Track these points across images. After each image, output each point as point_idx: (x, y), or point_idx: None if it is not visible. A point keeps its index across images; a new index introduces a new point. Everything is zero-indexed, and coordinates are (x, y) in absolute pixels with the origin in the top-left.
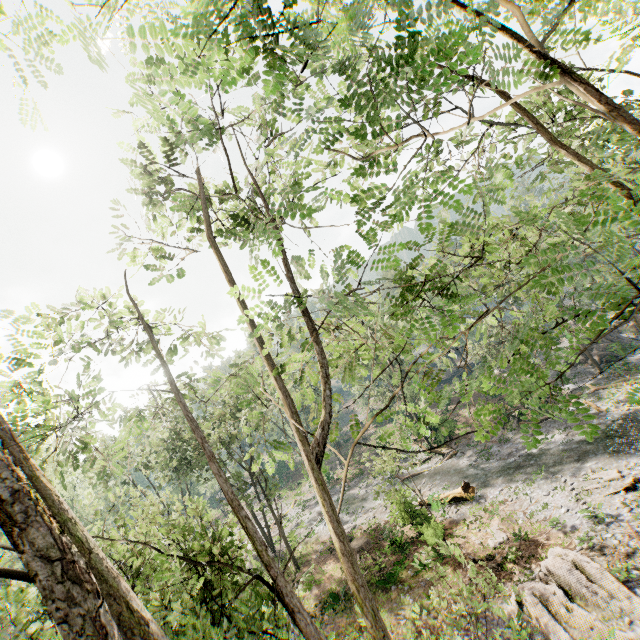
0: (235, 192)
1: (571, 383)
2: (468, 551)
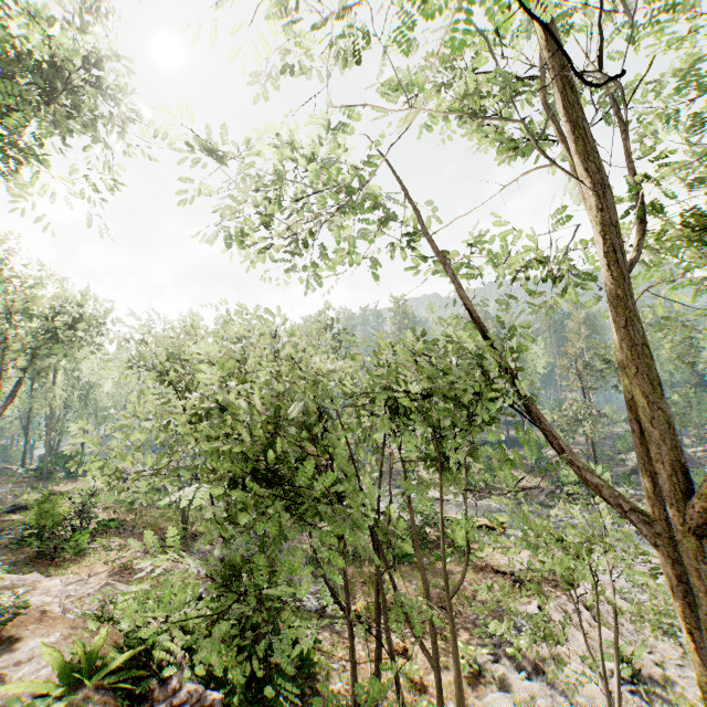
0: (598, 69)
1: (631, 488)
2: (491, 564)
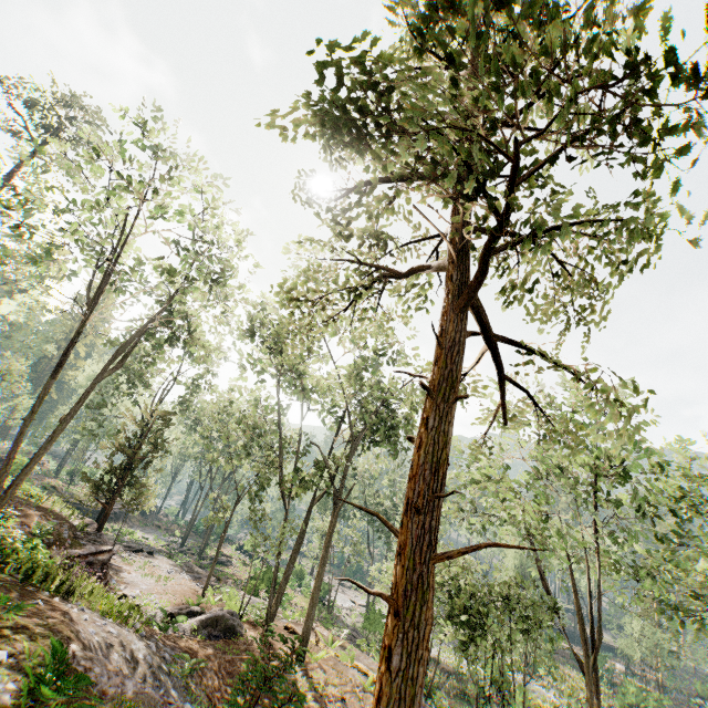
0: None
1: None
2: None
